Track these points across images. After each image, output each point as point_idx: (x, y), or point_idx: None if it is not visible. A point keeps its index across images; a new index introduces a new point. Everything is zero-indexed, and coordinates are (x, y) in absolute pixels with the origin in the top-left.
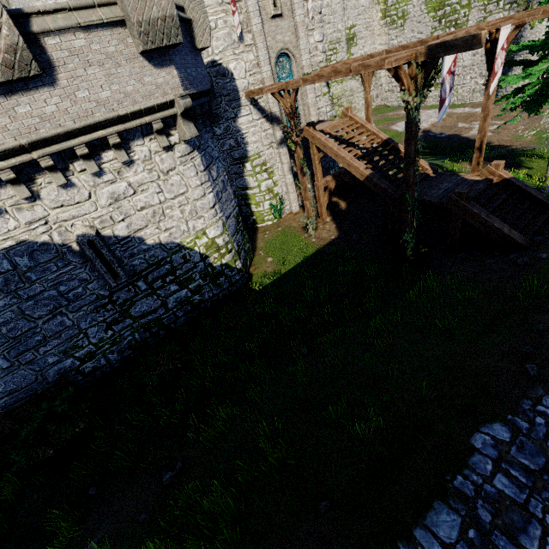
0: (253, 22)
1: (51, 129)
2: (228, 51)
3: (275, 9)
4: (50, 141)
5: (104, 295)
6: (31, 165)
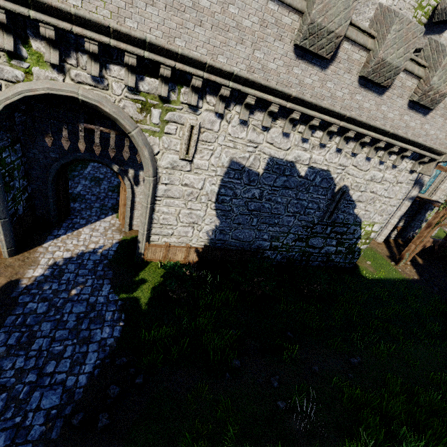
0: None
1: (402, 133)
2: None
3: None
4: (394, 137)
5: (314, 222)
6: (370, 140)
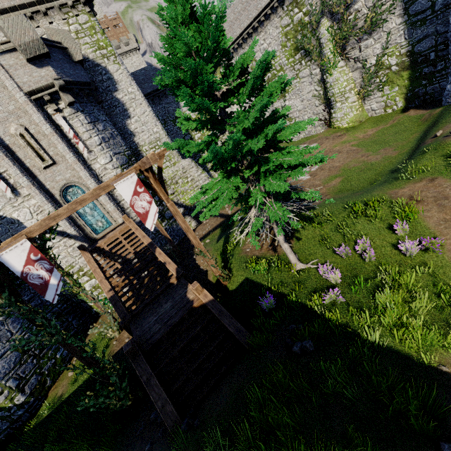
0: (20, 182)
1: None
2: (7, 206)
3: (45, 162)
4: None
5: None
6: None
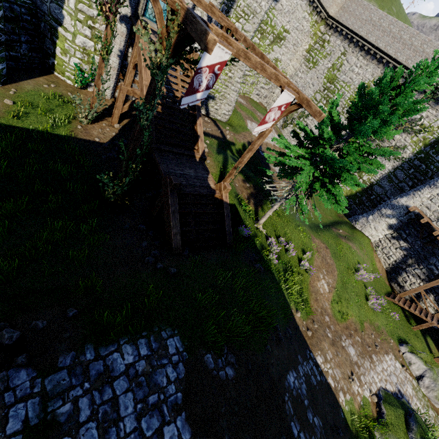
0: None
1: None
2: None
3: None
4: None
5: None
6: None
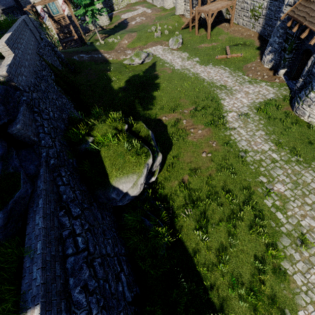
0: None
1: None
2: None
3: None
4: None
5: None
6: None
